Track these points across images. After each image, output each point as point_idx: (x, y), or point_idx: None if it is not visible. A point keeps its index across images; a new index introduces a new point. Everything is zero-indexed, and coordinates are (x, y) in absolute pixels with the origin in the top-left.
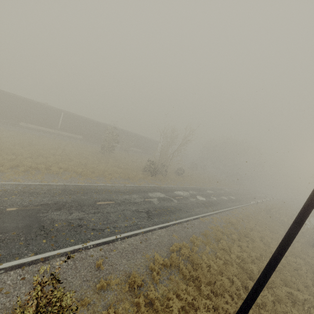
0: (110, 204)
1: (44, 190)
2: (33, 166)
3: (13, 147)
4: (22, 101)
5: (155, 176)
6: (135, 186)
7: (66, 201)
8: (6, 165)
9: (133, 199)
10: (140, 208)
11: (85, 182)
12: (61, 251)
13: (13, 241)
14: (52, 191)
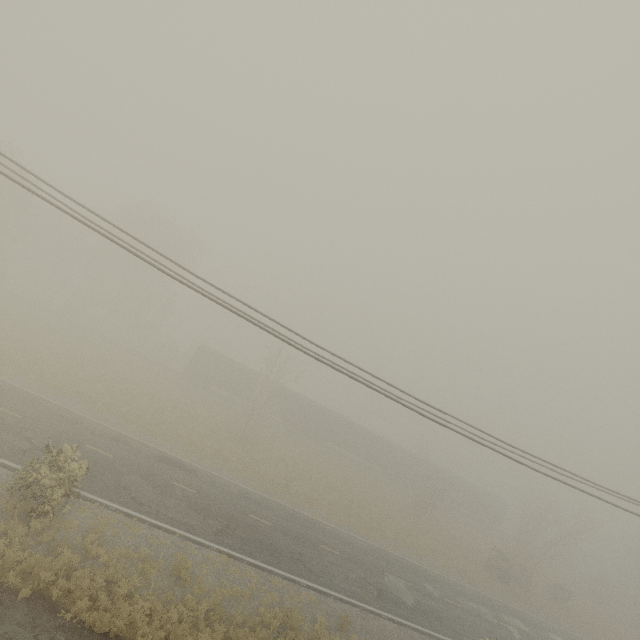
0: (458, 607)
1: (393, 559)
2: (369, 522)
3: (340, 486)
4: (337, 419)
5: (507, 585)
6: (478, 591)
7: (417, 582)
8: (353, 515)
9: (483, 613)
10: (495, 631)
11: (418, 560)
12: (437, 635)
13: (404, 606)
14: (400, 564)
